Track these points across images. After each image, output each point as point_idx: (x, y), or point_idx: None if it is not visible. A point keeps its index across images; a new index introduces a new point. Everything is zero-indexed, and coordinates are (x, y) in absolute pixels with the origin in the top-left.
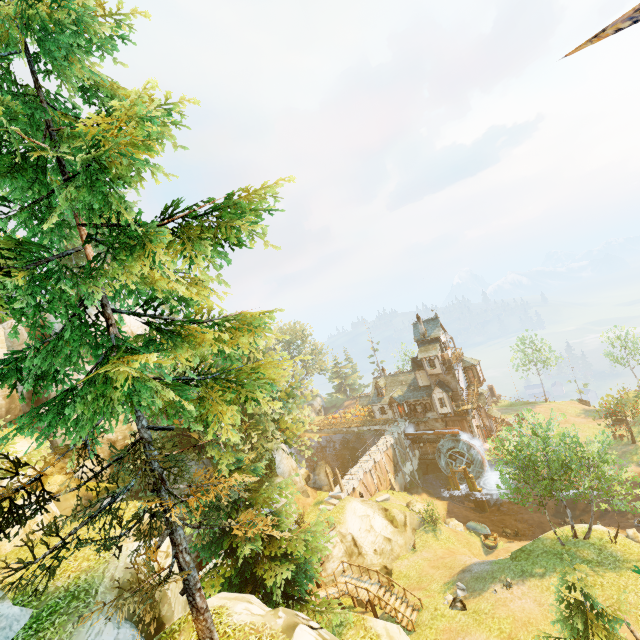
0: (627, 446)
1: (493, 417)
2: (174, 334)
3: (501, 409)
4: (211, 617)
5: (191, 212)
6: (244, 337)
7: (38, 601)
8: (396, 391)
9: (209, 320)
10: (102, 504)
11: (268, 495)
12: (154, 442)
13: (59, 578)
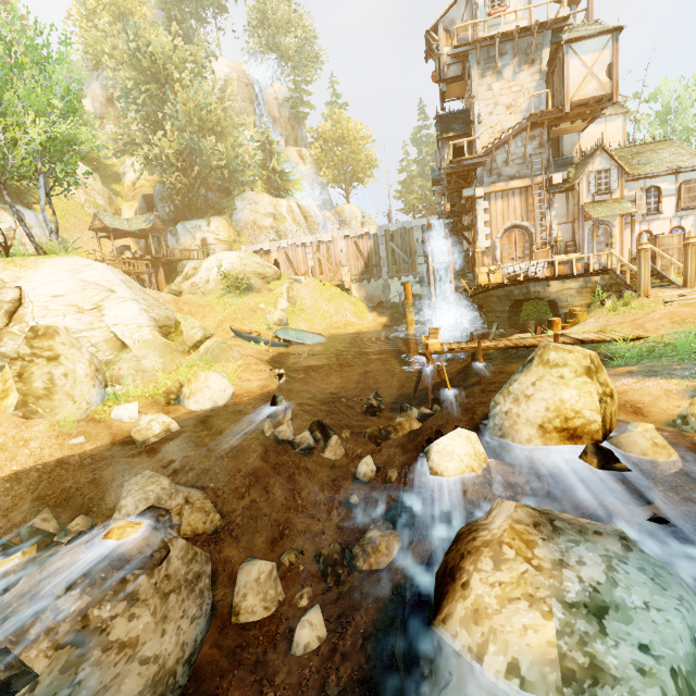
0: None
1: (588, 217)
2: None
3: None
4: None
5: None
6: None
7: None
8: None
9: None
10: None
11: None
12: None
13: None
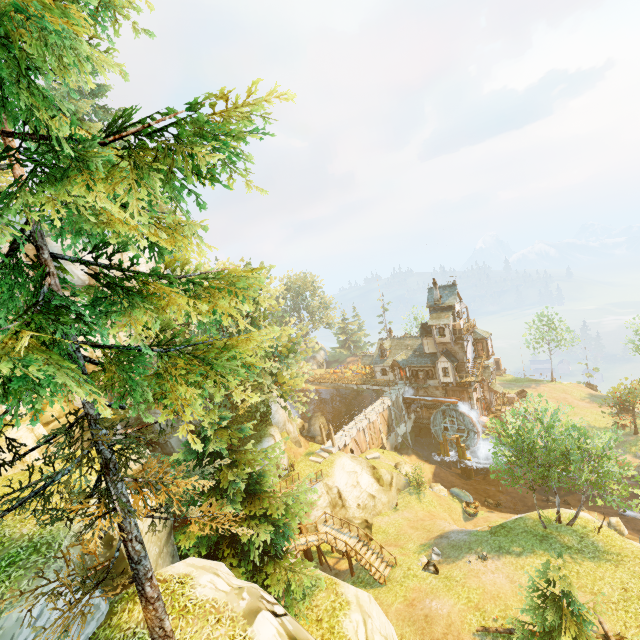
0: (628, 436)
1: (495, 391)
2: (128, 293)
3: (504, 383)
4: (163, 605)
5: (145, 127)
6: (224, 301)
7: (1, 547)
8: (400, 355)
9: (182, 276)
10: (33, 487)
11: (253, 457)
12: (101, 420)
13: (26, 524)
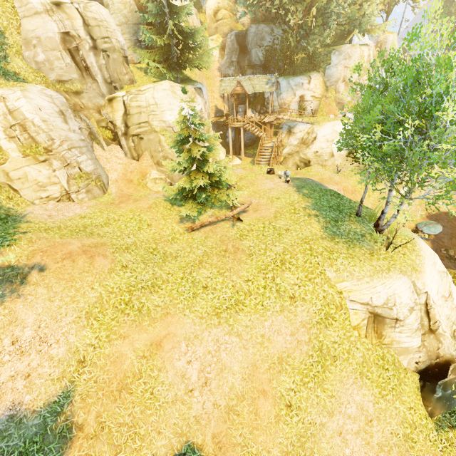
0: None
1: None
2: None
3: None
4: None
5: None
6: None
7: None
8: None
9: None
10: None
11: None
12: None
13: None
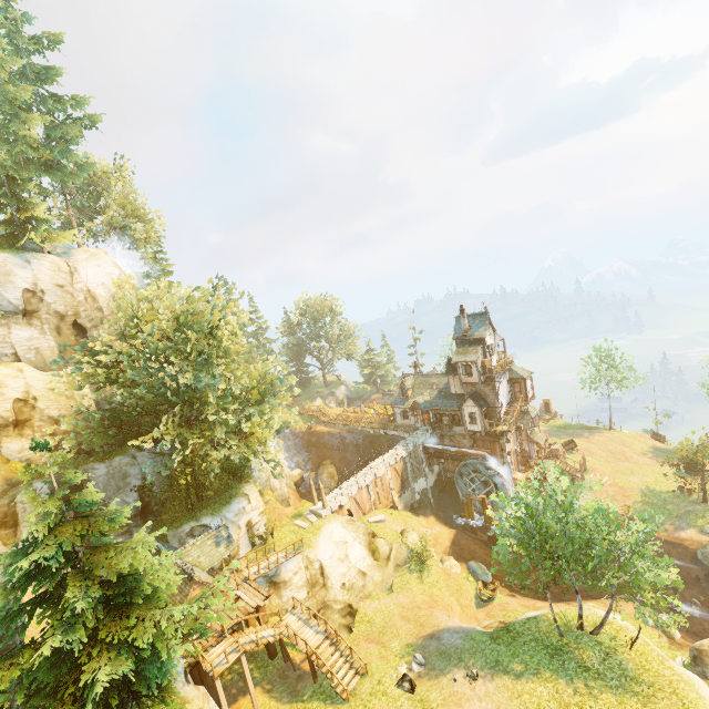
0: (694, 505)
1: (535, 442)
2: None
3: (552, 430)
4: None
5: None
6: None
7: None
8: (423, 395)
9: None
10: None
11: (118, 558)
12: None
13: None
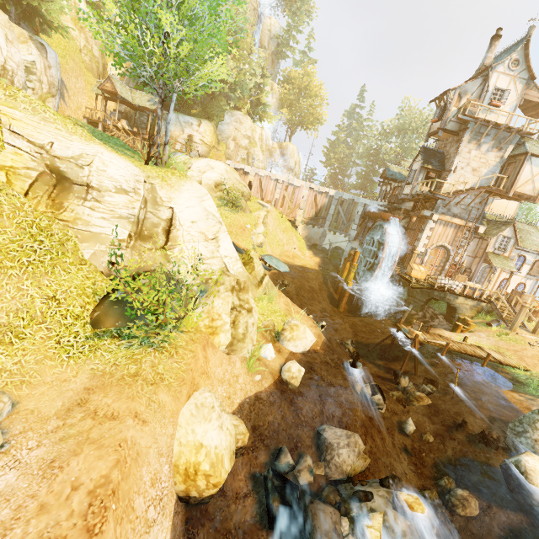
0: None
1: (489, 262)
2: None
3: None
4: None
5: None
6: None
7: None
8: (403, 169)
9: None
10: None
11: None
12: None
13: None
